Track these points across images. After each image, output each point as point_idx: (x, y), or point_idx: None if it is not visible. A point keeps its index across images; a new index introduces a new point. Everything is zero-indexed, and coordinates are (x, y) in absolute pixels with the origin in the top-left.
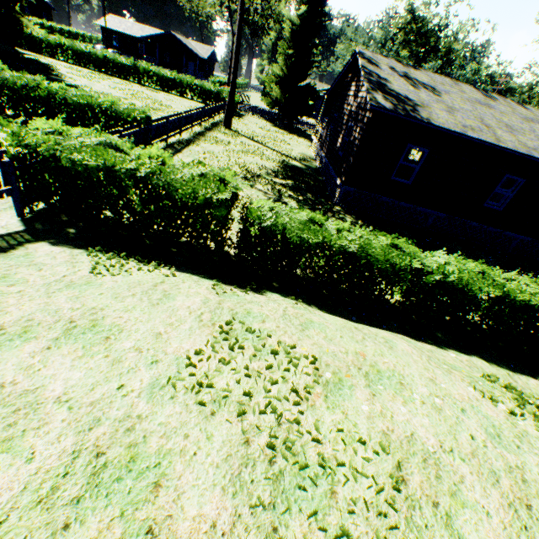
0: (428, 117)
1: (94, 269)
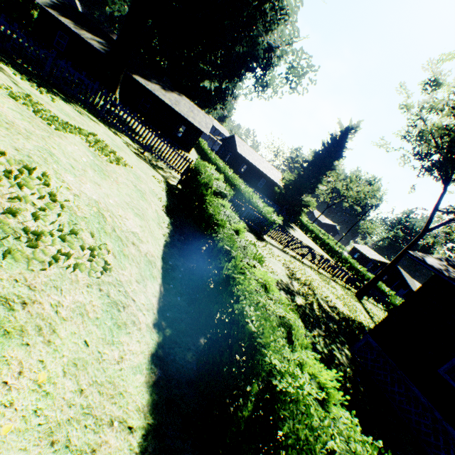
0: None
1: (154, 177)
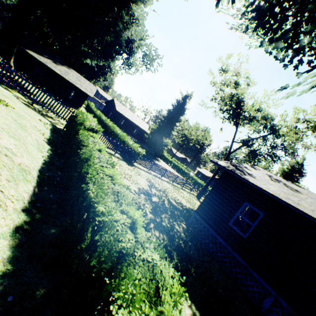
0: (250, 179)
1: (40, 120)
